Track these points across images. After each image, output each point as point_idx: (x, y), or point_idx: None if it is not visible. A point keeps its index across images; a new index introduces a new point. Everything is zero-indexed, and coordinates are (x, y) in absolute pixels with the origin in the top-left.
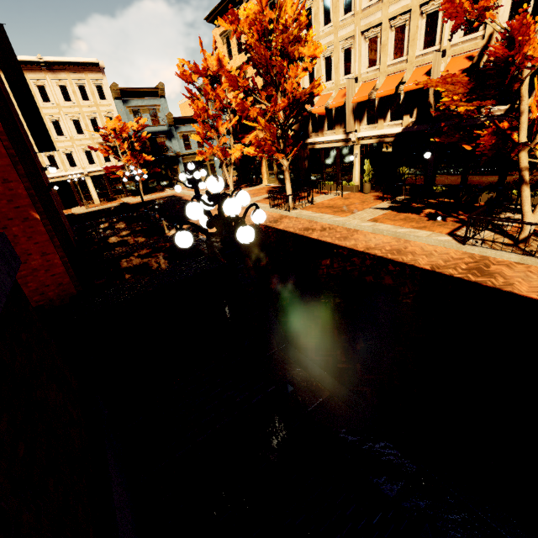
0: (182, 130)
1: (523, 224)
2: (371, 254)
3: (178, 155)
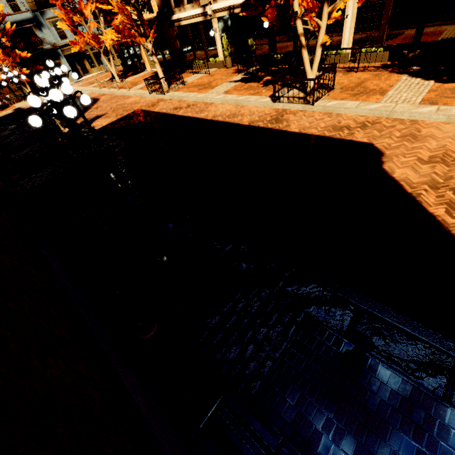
0: (50, 16)
1: (307, 81)
2: (215, 120)
3: (56, 48)
